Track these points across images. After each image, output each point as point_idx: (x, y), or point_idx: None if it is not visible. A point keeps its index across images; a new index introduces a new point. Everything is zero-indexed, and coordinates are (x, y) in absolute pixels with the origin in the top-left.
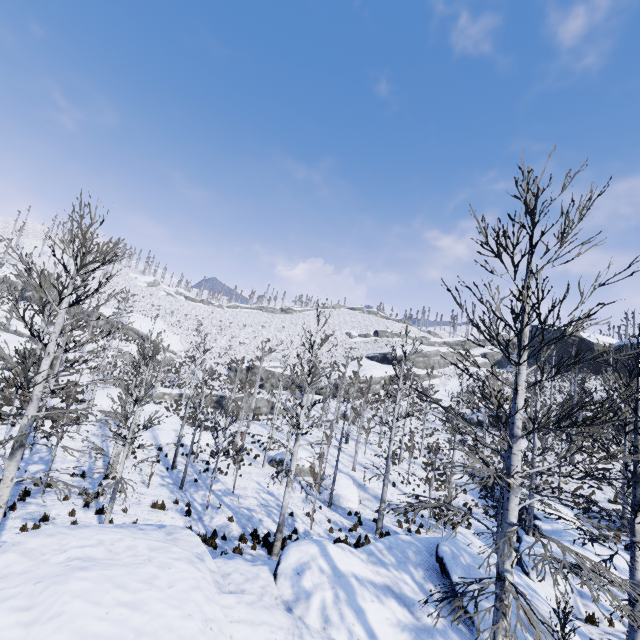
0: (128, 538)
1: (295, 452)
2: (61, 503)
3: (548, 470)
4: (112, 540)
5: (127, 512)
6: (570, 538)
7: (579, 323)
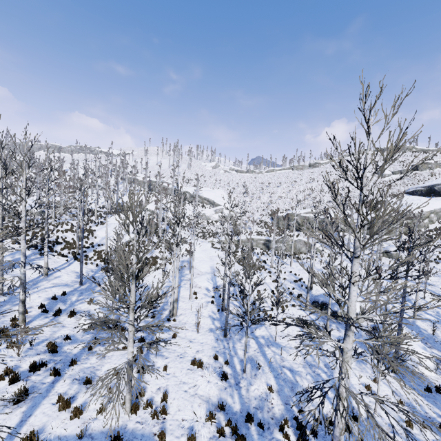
0: None
1: (347, 350)
2: (119, 353)
3: None
4: None
5: (168, 370)
6: None
7: None
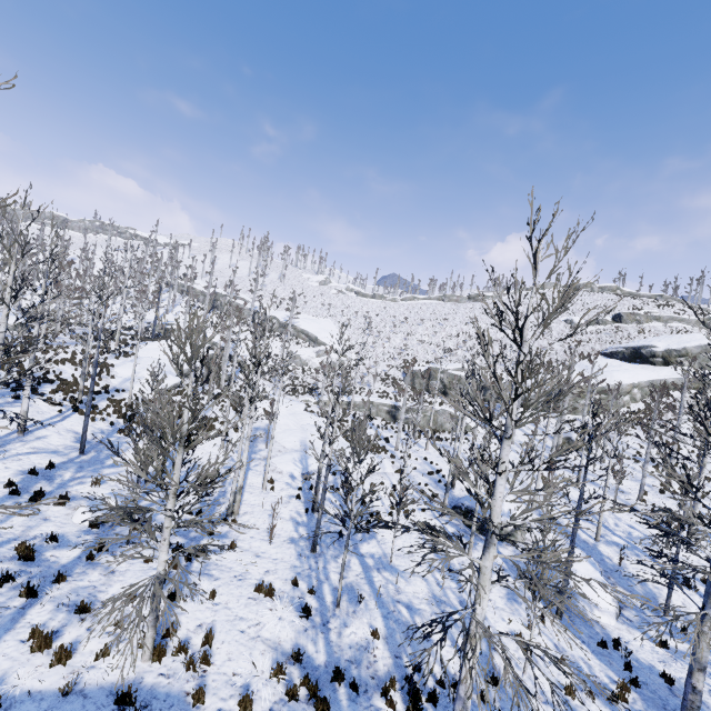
0: None
1: (485, 570)
2: (138, 568)
3: None
4: None
5: (217, 597)
6: None
7: None
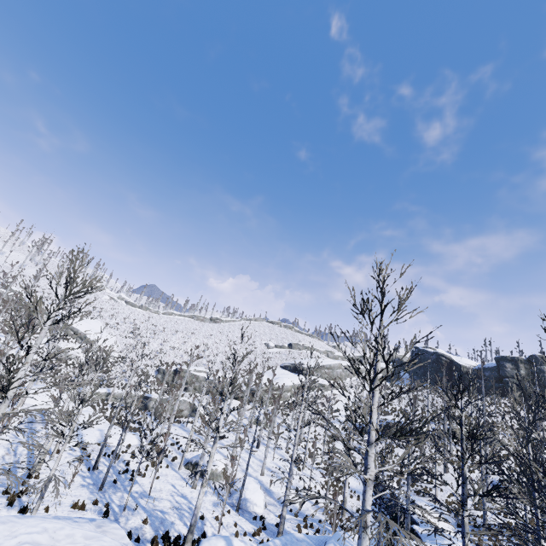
0: (68, 527)
1: (212, 454)
2: None
3: (392, 469)
4: (54, 528)
5: (48, 512)
6: (440, 541)
7: (406, 365)
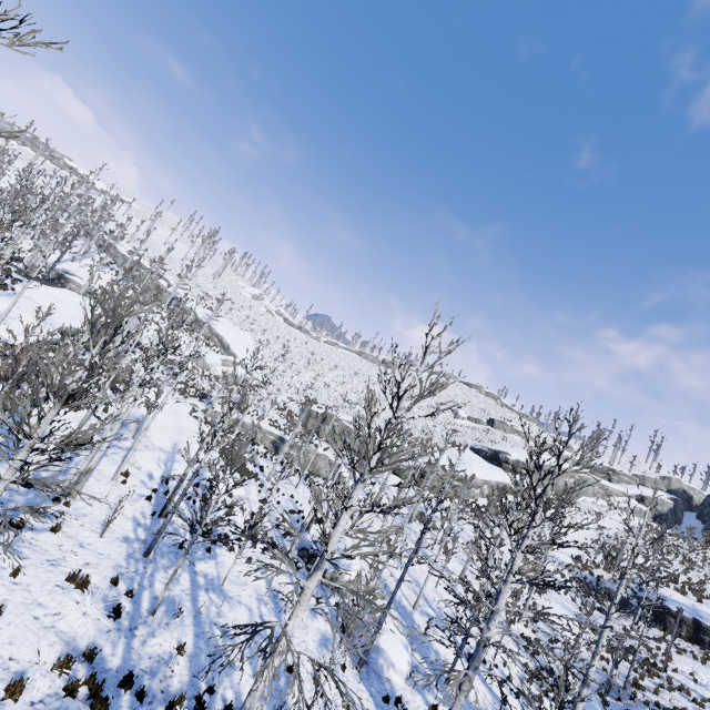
0: None
1: (308, 590)
2: None
3: None
4: None
5: (19, 576)
6: None
7: None
